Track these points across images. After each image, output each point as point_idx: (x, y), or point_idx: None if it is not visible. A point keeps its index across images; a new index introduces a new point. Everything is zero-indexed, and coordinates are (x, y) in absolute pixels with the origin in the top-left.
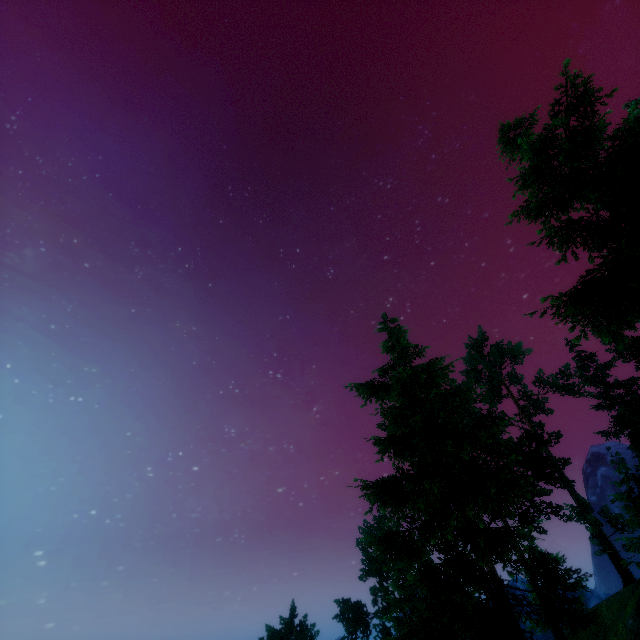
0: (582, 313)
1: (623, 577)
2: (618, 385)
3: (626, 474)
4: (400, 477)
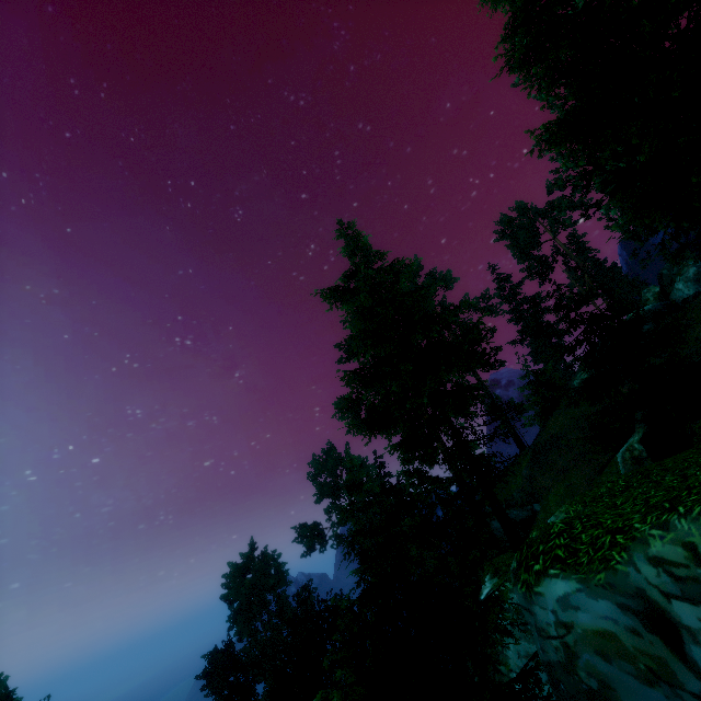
0: (570, 140)
1: (520, 448)
2: (526, 301)
3: (528, 371)
4: (376, 366)
